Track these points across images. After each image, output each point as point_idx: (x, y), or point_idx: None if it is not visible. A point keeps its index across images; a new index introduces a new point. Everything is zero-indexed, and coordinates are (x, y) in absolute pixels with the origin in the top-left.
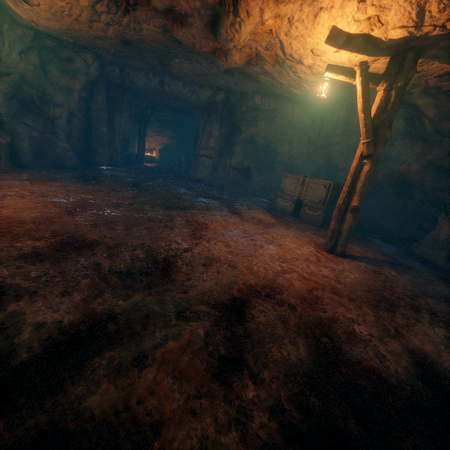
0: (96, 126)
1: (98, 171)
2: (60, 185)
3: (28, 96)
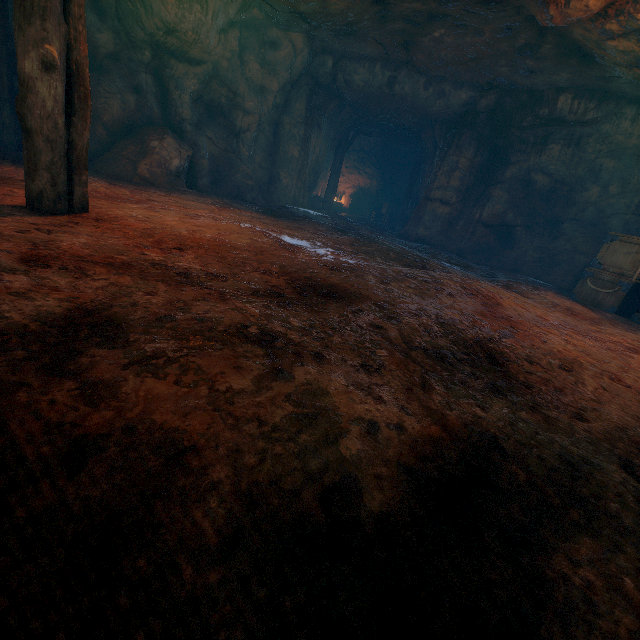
0: (286, 147)
1: (285, 209)
2: (251, 215)
3: (215, 98)
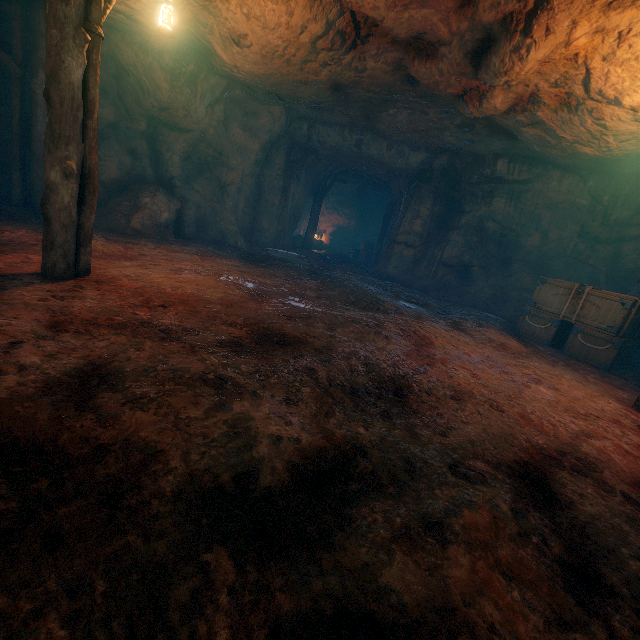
0: (267, 196)
1: (265, 253)
2: (231, 264)
3: (203, 157)
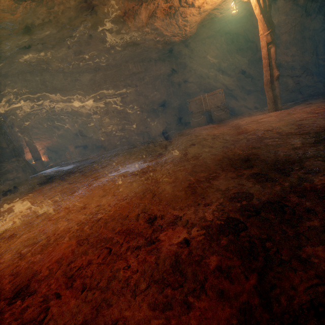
0: None
1: (38, 178)
2: (48, 188)
3: None
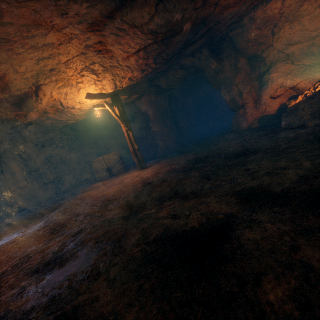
0: None
1: None
2: None
3: None
